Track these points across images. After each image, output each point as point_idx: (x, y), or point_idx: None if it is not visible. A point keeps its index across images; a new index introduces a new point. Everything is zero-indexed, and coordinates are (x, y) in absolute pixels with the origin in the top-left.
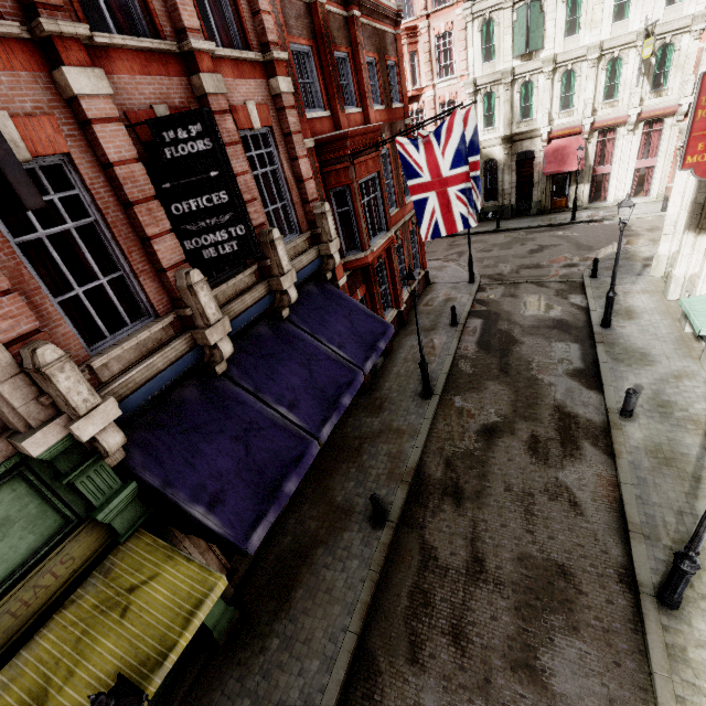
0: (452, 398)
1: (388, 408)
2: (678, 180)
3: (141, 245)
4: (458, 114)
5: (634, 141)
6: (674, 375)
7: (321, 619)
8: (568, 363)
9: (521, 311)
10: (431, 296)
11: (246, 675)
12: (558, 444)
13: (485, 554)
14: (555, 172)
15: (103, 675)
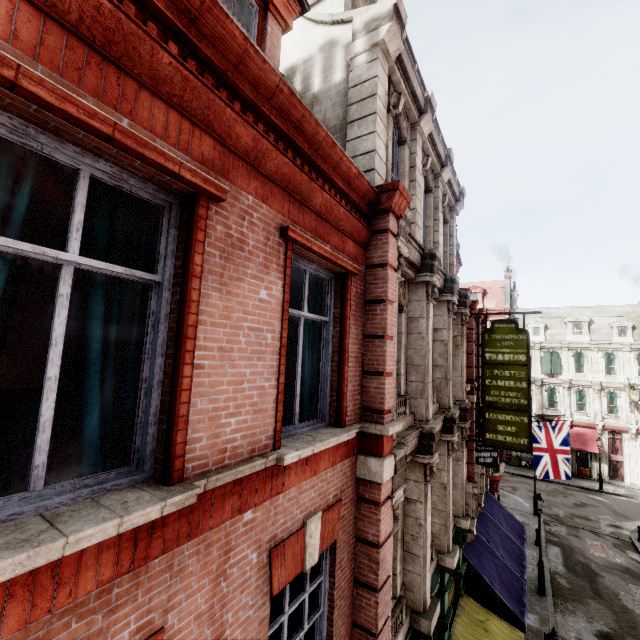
0: (563, 603)
1: None
2: None
3: (467, 451)
4: (566, 423)
5: (637, 445)
6: None
7: None
8: None
9: (590, 551)
10: None
11: None
12: None
13: None
14: (580, 449)
15: None
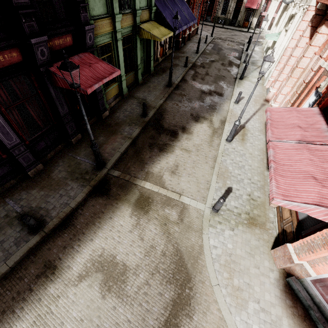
0: (203, 55)
1: (186, 53)
2: (280, 11)
3: None
4: None
5: (277, 4)
6: (257, 60)
7: (174, 74)
8: (234, 55)
9: (225, 45)
10: (198, 36)
11: (159, 77)
12: (228, 65)
13: (209, 73)
14: (249, 7)
15: (158, 33)
